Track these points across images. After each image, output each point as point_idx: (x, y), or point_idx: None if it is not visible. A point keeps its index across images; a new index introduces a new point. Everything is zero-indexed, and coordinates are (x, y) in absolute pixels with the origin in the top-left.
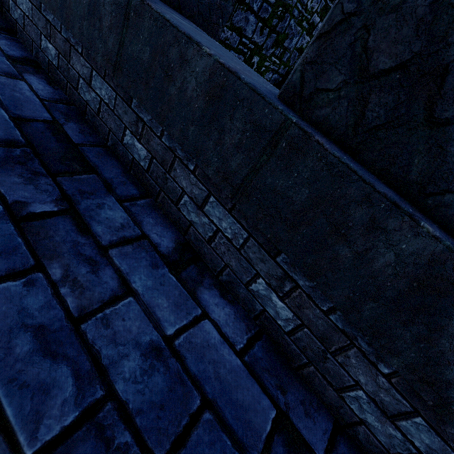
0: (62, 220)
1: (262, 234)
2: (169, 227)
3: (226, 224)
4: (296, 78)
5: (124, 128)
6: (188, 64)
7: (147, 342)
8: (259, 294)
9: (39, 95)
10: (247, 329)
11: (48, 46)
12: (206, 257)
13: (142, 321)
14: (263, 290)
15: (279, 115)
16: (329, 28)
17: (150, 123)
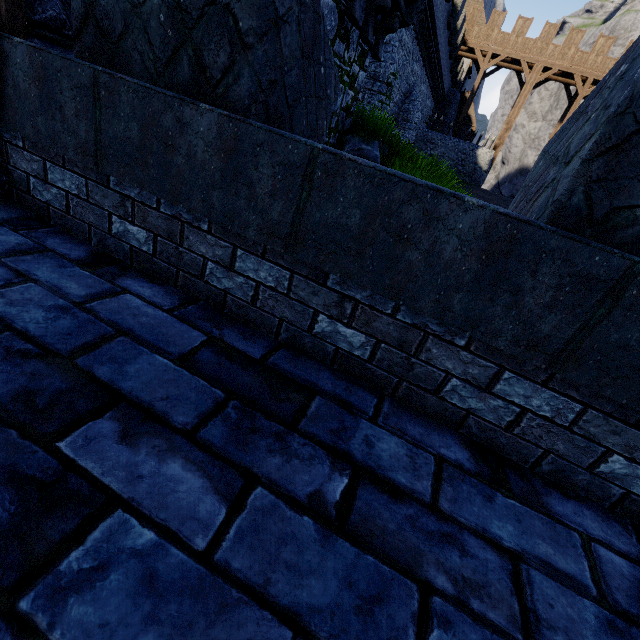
0: (357, 490)
1: (608, 401)
2: (434, 426)
3: (539, 401)
4: (578, 200)
5: (313, 313)
6: (441, 221)
7: (593, 622)
8: (615, 474)
9: (153, 304)
10: (618, 527)
11: (129, 229)
12: (506, 449)
13: (561, 593)
14: (622, 468)
15: (620, 261)
16: (619, 140)
17: (368, 301)
